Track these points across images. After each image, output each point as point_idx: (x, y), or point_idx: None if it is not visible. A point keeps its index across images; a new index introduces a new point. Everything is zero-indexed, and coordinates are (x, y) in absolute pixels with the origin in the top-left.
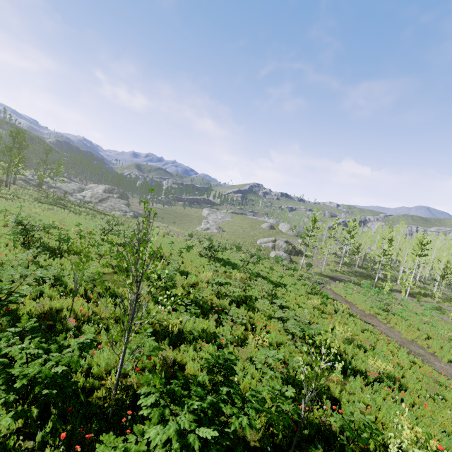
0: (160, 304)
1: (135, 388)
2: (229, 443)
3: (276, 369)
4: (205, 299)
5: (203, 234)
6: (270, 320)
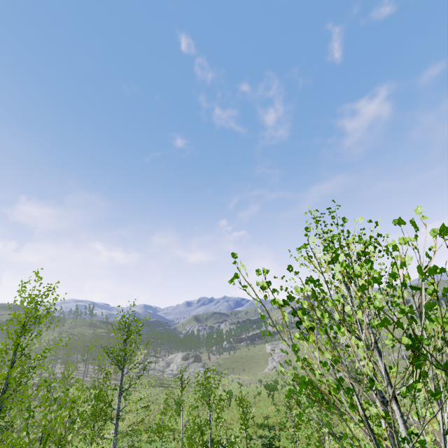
0: (252, 427)
1: (251, 447)
2: (275, 444)
3: (301, 439)
4: (273, 422)
5: (271, 374)
6: (308, 425)
